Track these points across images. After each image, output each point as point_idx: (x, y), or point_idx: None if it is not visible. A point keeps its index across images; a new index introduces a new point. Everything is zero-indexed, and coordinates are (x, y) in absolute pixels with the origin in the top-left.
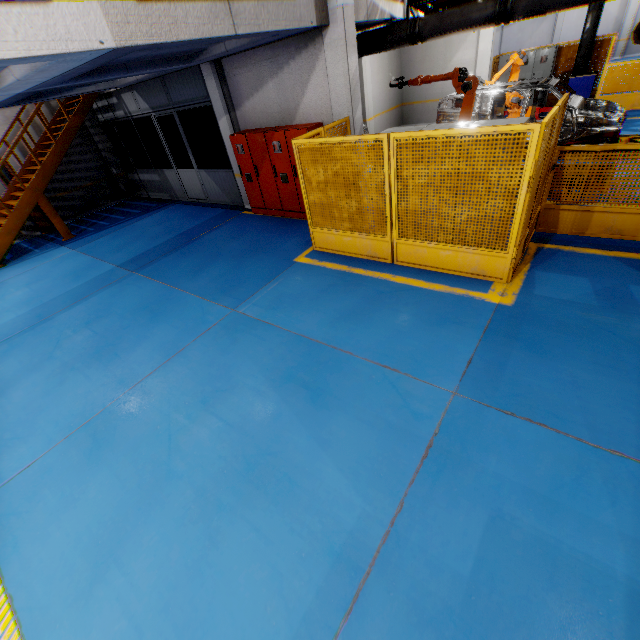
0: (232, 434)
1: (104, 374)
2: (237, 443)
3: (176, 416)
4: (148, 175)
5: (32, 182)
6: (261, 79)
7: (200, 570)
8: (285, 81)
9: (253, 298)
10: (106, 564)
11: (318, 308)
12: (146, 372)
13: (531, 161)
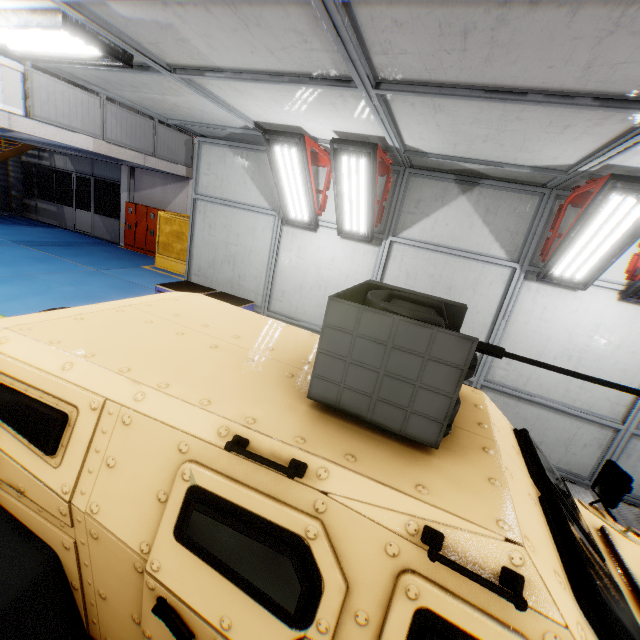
0: (84, 291)
1: (5, 268)
2: (86, 293)
3: (54, 284)
4: (47, 205)
5: None
6: (155, 184)
7: (61, 305)
8: (167, 190)
9: (110, 270)
10: (15, 299)
11: (145, 279)
12: (35, 273)
13: None
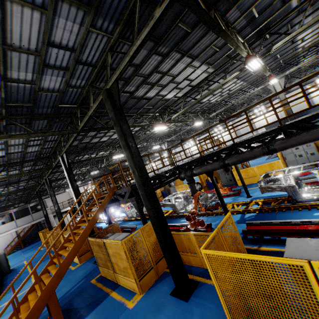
0: None
1: None
2: None
3: None
4: None
5: (21, 238)
6: None
7: None
8: None
9: (27, 253)
10: None
11: (30, 253)
12: None
13: (42, 235)
